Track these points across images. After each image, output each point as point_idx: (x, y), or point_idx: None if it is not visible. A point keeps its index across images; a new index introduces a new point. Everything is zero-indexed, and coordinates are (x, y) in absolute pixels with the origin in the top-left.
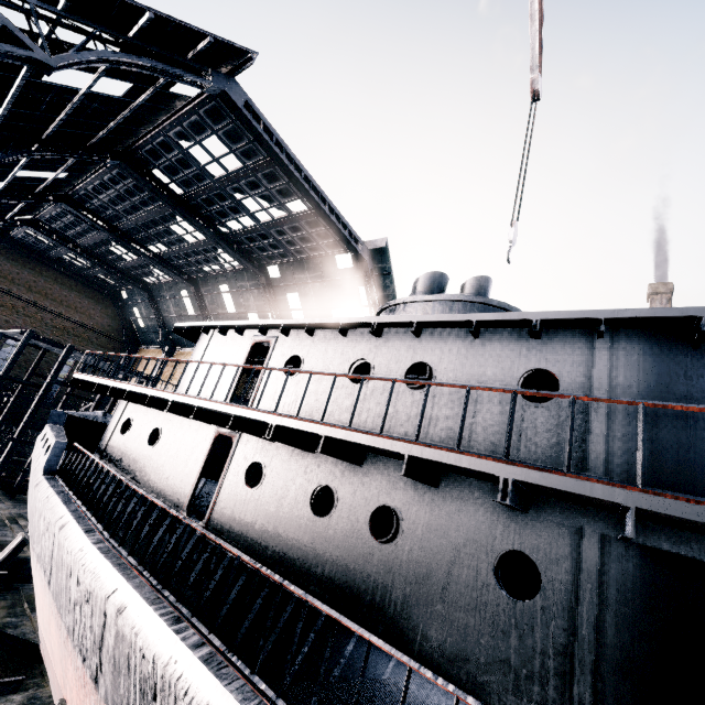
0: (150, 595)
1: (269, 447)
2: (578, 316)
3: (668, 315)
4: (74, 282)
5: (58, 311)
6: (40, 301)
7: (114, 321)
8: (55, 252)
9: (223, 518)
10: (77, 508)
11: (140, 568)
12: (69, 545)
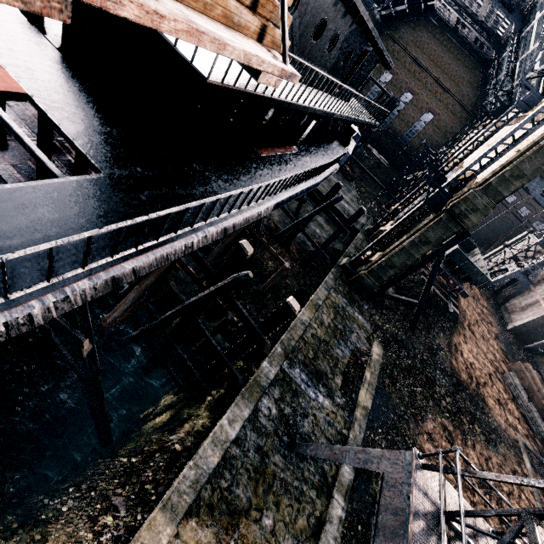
0: None
1: None
2: None
3: None
4: (461, 51)
5: (438, 77)
6: (430, 68)
7: (473, 91)
8: (452, 18)
9: None
10: None
11: None
12: None
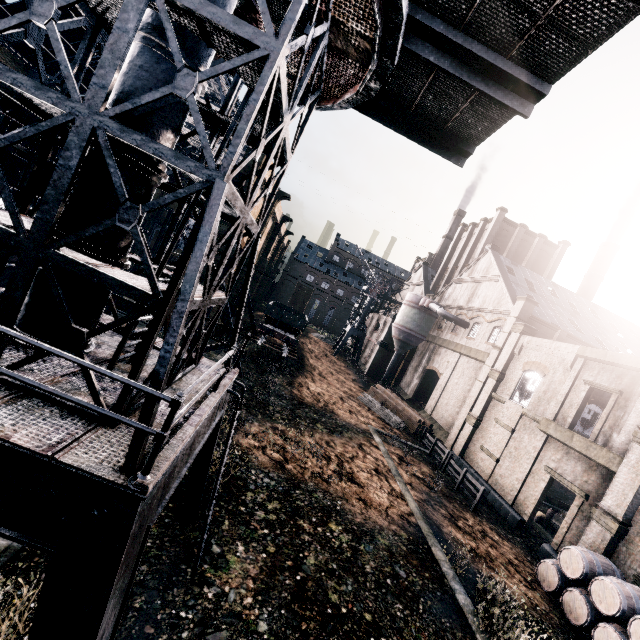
0: None
1: None
2: None
3: None
4: None
5: None
6: None
7: None
8: None
9: None
10: None
11: None
12: None
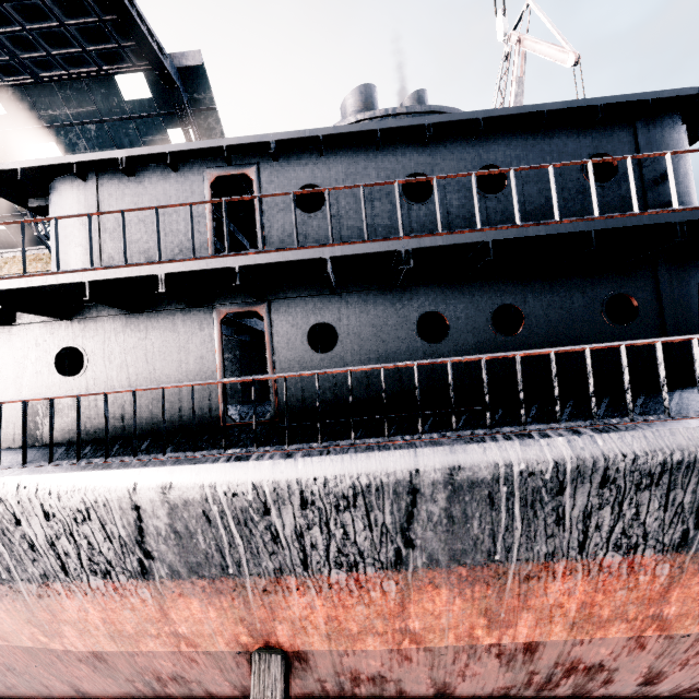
0: (461, 441)
1: (328, 302)
2: (632, 99)
3: (690, 94)
4: None
5: None
6: None
7: None
8: None
9: (300, 398)
10: (137, 462)
11: (395, 439)
12: (239, 484)
